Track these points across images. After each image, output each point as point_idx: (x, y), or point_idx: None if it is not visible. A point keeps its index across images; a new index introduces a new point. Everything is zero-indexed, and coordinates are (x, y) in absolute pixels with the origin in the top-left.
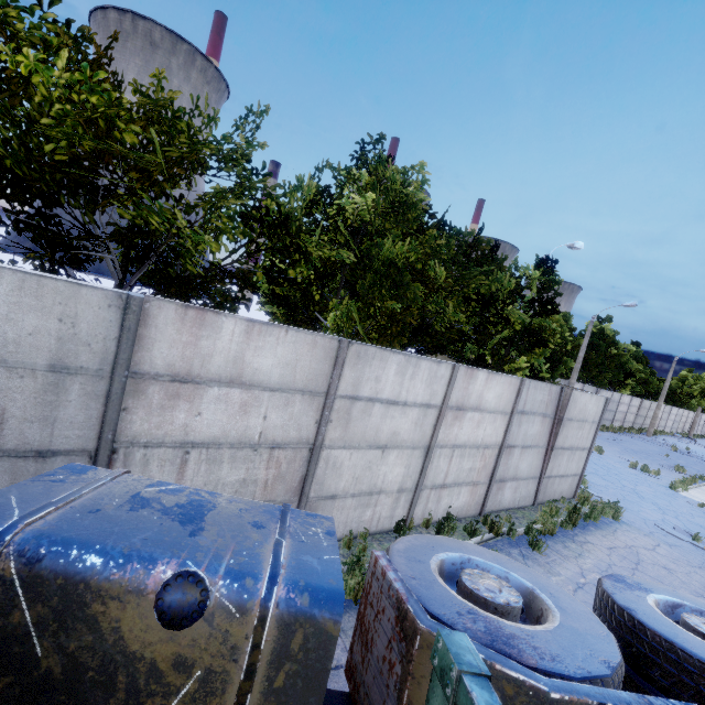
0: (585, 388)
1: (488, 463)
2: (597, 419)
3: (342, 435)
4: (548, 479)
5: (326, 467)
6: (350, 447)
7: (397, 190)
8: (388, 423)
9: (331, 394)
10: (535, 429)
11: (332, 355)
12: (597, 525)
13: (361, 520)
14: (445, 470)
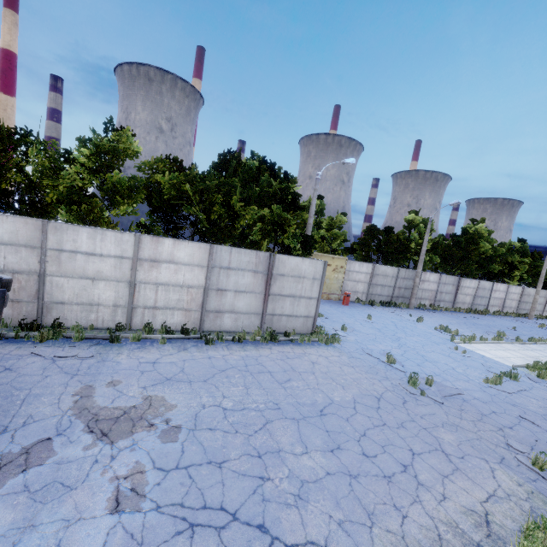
0: (444, 277)
1: (196, 297)
2: (319, 277)
3: (58, 270)
4: (271, 316)
5: (52, 286)
6: (67, 277)
7: (110, 145)
8: (91, 265)
9: (43, 248)
10: (247, 280)
11: (40, 228)
12: (300, 344)
13: (89, 319)
14: (154, 298)
